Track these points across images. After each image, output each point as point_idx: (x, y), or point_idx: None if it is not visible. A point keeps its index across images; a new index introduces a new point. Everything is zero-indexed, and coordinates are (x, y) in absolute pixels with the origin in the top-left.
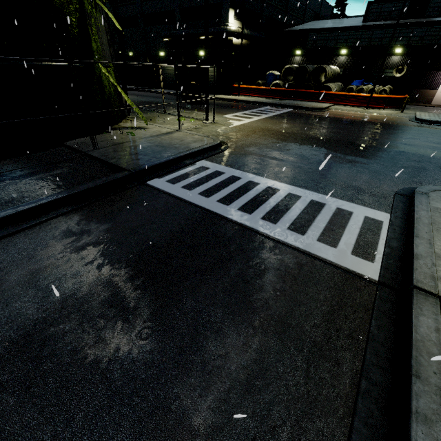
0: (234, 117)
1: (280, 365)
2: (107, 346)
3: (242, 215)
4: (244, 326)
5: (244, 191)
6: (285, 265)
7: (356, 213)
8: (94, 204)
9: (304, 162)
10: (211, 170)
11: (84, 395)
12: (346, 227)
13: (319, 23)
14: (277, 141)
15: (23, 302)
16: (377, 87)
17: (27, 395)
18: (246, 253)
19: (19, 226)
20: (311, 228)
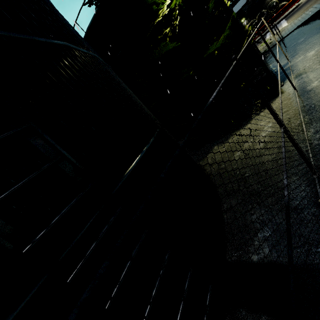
0: None
1: None
2: None
3: None
4: None
5: None
6: None
7: None
8: None
9: None
10: None
11: None
12: None
13: (236, 7)
14: None
15: None
16: None
17: None
18: None
19: None
20: None
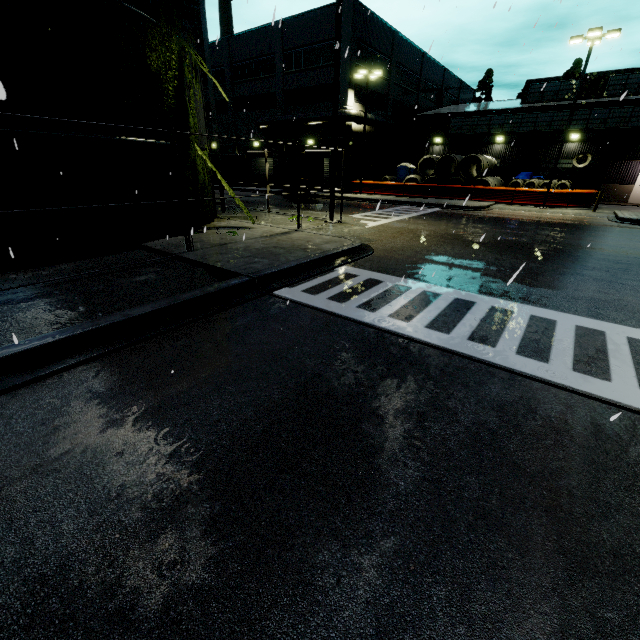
0: (365, 217)
1: (632, 580)
2: (299, 542)
3: (437, 335)
4: (527, 506)
5: (424, 304)
6: (544, 407)
7: (611, 333)
8: (204, 320)
9: (492, 269)
10: (362, 278)
11: (286, 638)
12: (607, 351)
13: (462, 106)
14: (439, 244)
15: (131, 463)
16: (552, 181)
17: (177, 637)
18: (470, 389)
19: (101, 348)
20: (554, 353)
